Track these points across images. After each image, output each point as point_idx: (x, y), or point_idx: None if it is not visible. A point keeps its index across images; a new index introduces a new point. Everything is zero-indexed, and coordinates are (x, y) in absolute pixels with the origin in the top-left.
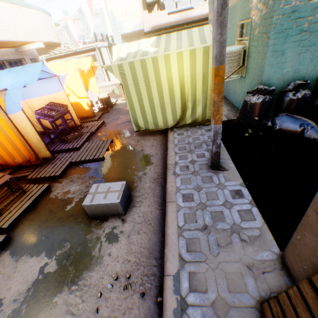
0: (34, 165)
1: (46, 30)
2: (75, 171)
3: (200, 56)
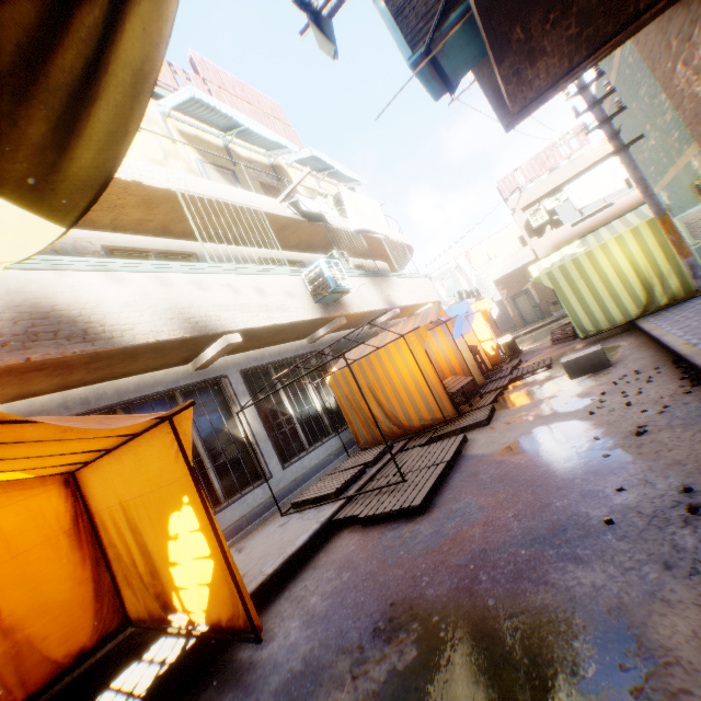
0: (469, 391)
1: (433, 292)
2: (520, 383)
3: (645, 229)
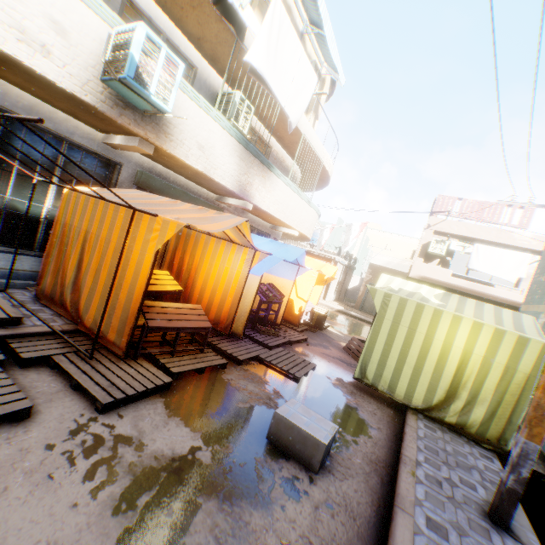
0: (218, 331)
1: (310, 225)
2: (257, 370)
3: (510, 343)
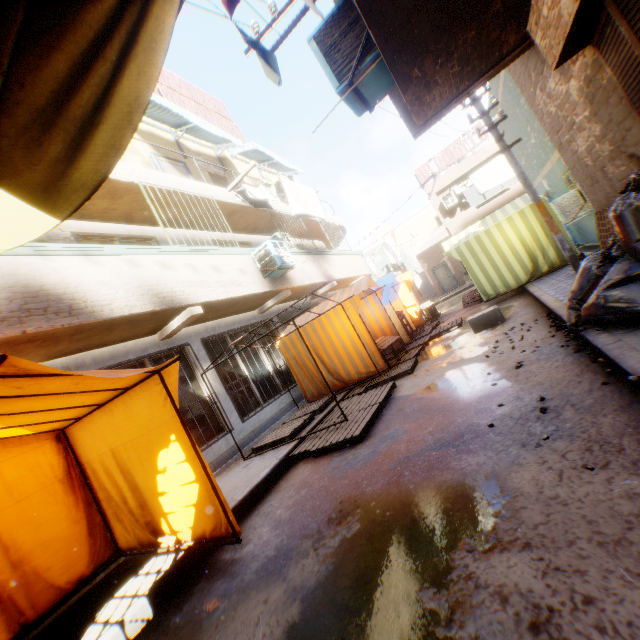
0: (397, 349)
1: (365, 266)
2: (438, 339)
3: (529, 212)
